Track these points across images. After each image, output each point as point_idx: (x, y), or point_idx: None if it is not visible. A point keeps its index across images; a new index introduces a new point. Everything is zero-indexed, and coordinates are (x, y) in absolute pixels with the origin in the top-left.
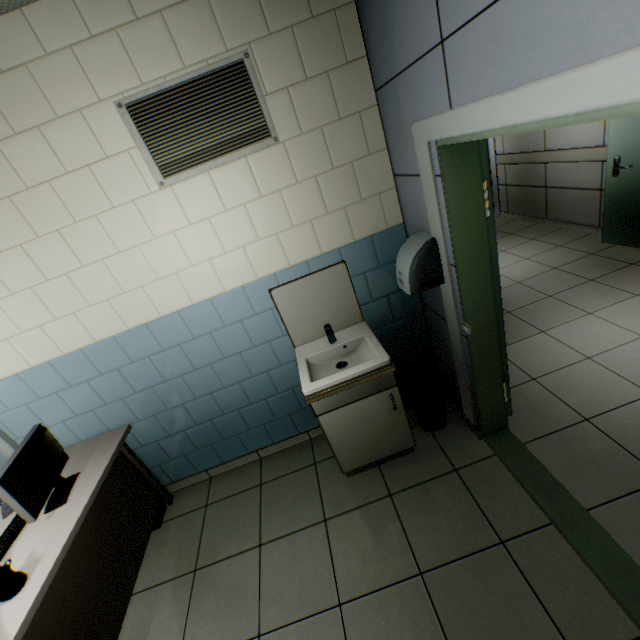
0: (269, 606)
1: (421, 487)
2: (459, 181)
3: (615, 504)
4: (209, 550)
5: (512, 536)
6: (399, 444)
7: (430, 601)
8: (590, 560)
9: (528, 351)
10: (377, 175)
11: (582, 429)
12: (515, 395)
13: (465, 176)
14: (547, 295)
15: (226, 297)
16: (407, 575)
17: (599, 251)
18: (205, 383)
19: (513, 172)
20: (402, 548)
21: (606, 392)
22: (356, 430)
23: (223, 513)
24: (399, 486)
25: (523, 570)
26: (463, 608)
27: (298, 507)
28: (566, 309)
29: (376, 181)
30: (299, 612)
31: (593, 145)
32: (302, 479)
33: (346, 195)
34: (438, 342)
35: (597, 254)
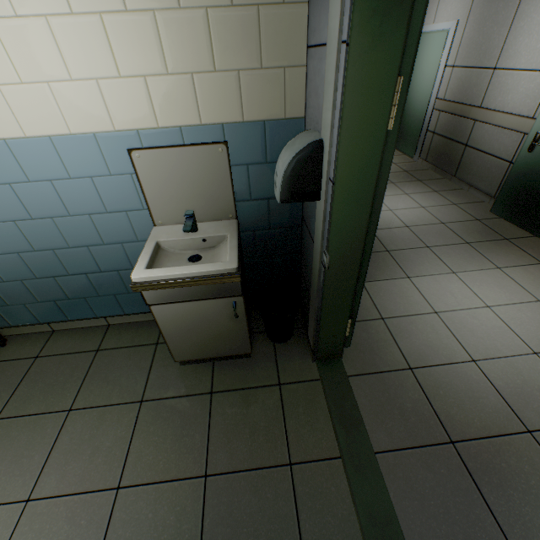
0: (51, 473)
1: (242, 393)
2: (369, 61)
3: (402, 454)
4: (19, 402)
5: (302, 461)
6: (236, 349)
7: (202, 505)
8: (358, 502)
9: (389, 291)
10: (287, 39)
11: (403, 376)
12: (361, 329)
13: (379, 56)
14: (426, 245)
15: (72, 141)
16: (193, 474)
17: (485, 219)
18: (46, 237)
19: (445, 121)
20: (200, 447)
21: (437, 348)
22: (192, 327)
23: (49, 369)
24: (223, 386)
25: (297, 496)
26: (229, 519)
27: (122, 382)
28: (436, 263)
29: (284, 47)
30: (77, 486)
31: (524, 114)
32: (138, 356)
33: (243, 53)
34: (305, 262)
35: (482, 221)
